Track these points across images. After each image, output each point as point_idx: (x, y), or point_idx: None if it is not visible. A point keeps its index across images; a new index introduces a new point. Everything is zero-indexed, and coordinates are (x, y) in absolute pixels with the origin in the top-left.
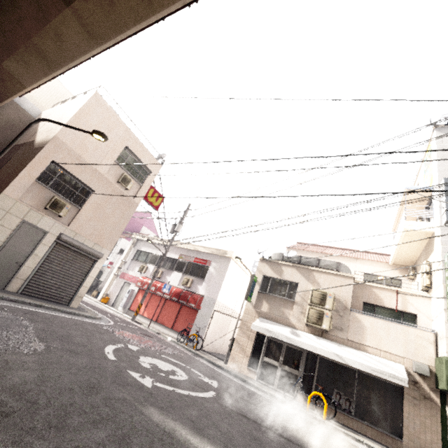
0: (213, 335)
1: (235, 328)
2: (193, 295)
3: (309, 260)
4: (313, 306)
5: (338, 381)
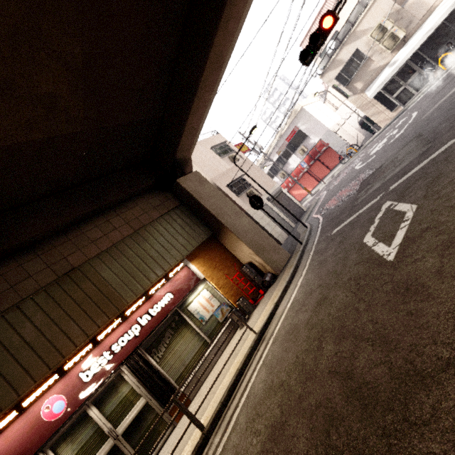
0: (349, 141)
1: (359, 116)
2: (316, 147)
3: (342, 32)
4: (381, 40)
5: (440, 41)
